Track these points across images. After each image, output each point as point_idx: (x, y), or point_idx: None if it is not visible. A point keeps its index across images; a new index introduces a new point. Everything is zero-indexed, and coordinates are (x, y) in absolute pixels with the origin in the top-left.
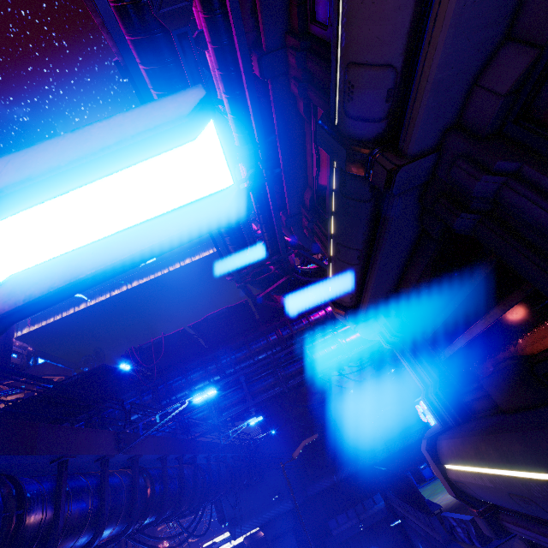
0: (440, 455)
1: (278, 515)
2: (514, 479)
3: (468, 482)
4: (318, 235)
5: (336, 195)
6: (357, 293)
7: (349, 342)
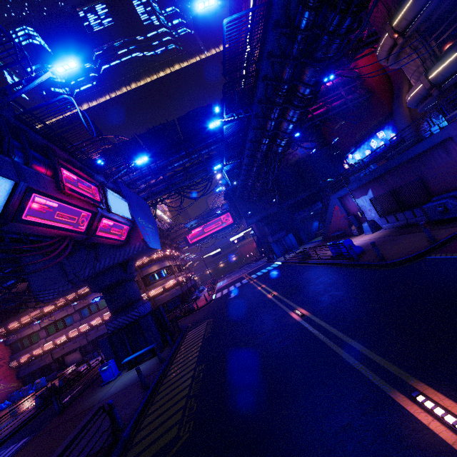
0: (429, 74)
1: (269, 215)
2: None
3: (442, 70)
4: (382, 1)
5: None
6: (411, 21)
7: (333, 106)
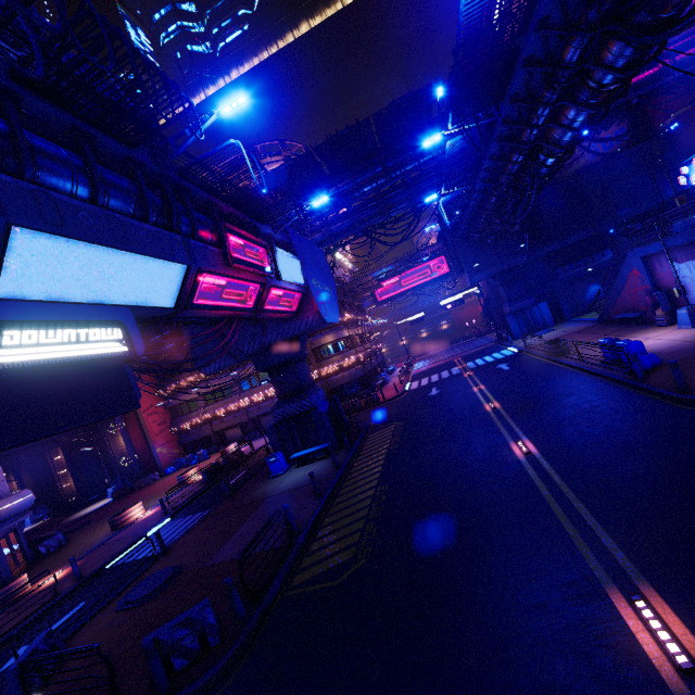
0: None
1: (510, 268)
2: None
3: None
4: None
5: None
6: None
7: (677, 62)
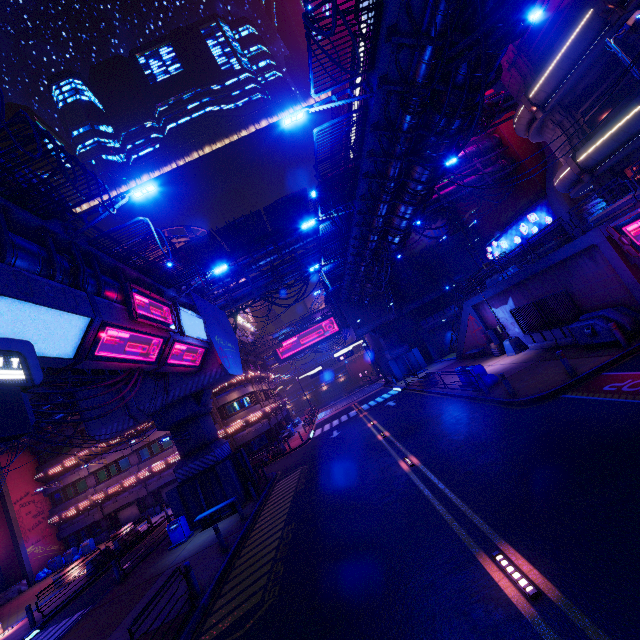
0: (577, 157)
1: (385, 323)
2: (617, 128)
3: (592, 154)
4: (516, 67)
5: (582, 28)
6: (551, 93)
7: (466, 183)
